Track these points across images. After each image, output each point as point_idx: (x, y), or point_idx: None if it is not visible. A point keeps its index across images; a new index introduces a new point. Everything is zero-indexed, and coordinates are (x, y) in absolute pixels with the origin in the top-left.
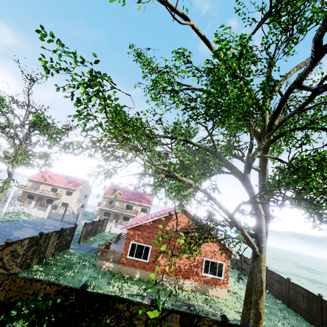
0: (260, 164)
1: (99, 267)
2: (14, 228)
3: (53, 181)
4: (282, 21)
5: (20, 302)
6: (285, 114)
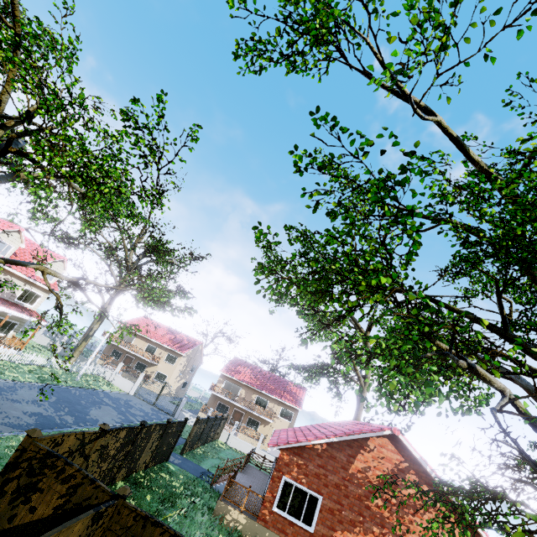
0: None
1: (220, 516)
2: (91, 402)
3: (153, 334)
4: None
5: None
6: None
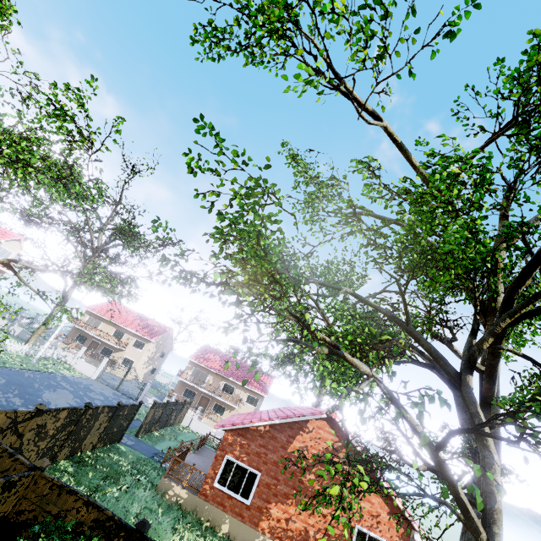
0: (486, 360)
1: (162, 491)
2: (45, 386)
3: (121, 320)
4: (534, 136)
5: (37, 526)
6: (533, 279)
